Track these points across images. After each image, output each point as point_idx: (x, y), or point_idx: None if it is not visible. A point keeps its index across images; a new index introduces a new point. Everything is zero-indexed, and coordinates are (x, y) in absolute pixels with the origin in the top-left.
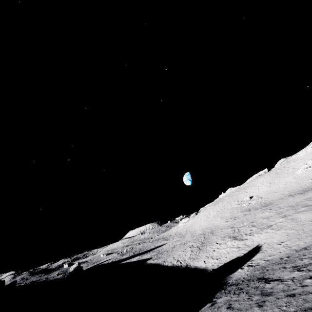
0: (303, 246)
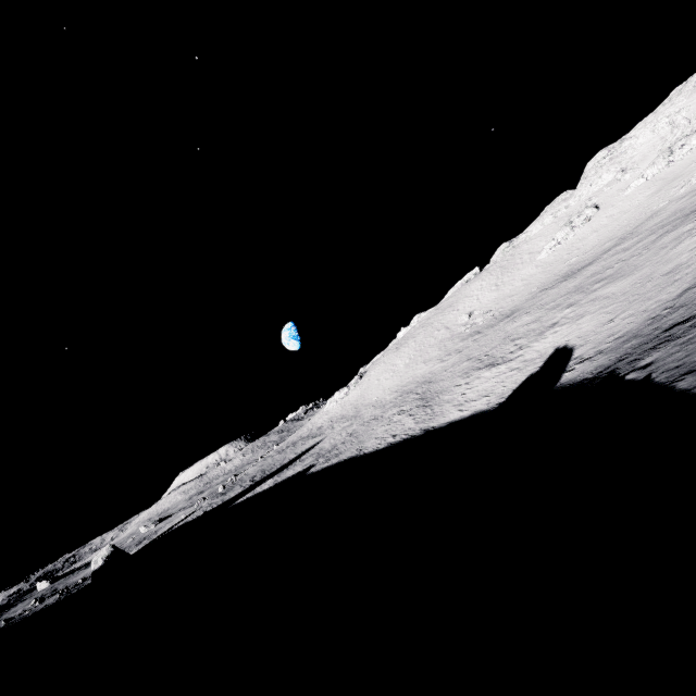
0: (678, 293)
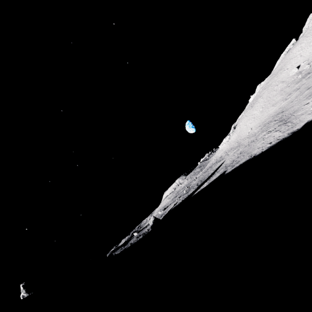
0: None
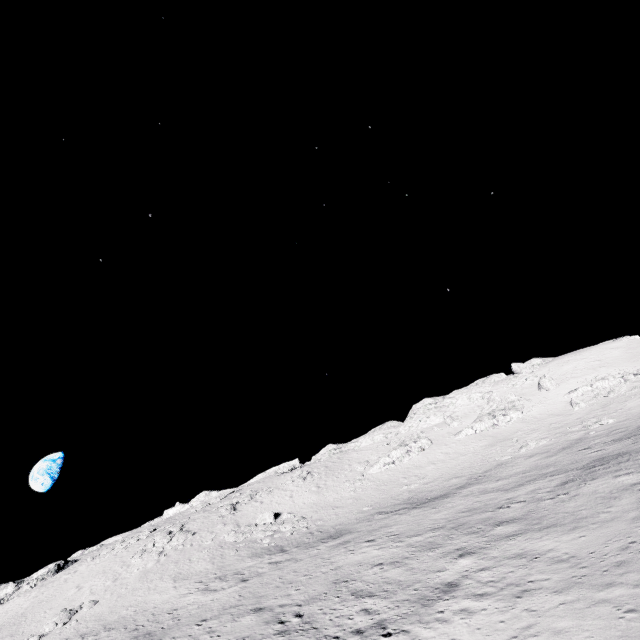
0: None
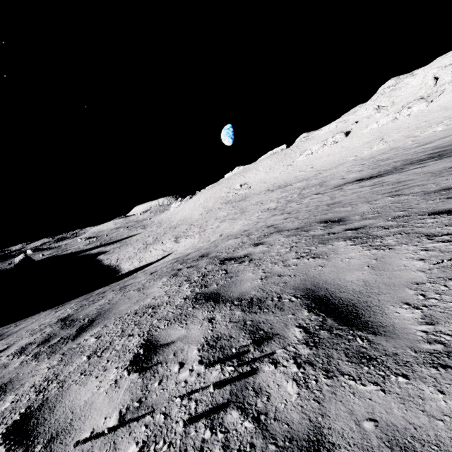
0: None
